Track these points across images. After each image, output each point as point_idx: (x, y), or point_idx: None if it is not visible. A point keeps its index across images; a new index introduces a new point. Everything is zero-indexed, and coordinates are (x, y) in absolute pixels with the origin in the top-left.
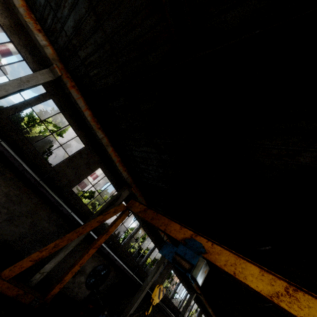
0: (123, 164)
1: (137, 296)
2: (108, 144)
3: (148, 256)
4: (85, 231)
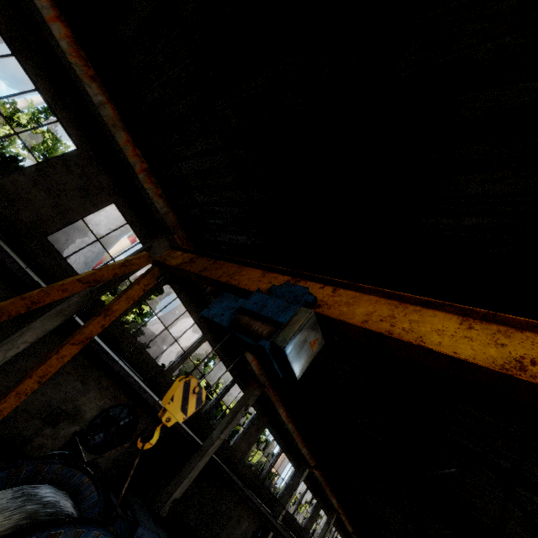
0: (154, 180)
1: (190, 466)
2: (117, 125)
3: (220, 397)
4: (49, 298)
